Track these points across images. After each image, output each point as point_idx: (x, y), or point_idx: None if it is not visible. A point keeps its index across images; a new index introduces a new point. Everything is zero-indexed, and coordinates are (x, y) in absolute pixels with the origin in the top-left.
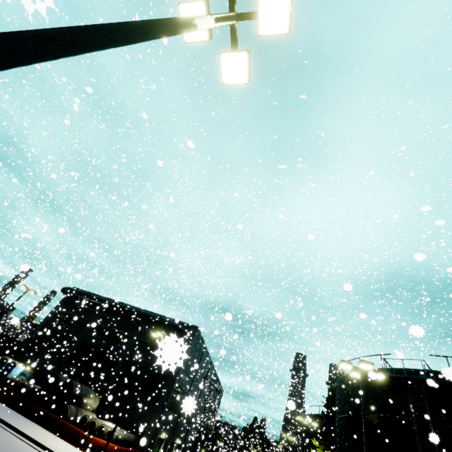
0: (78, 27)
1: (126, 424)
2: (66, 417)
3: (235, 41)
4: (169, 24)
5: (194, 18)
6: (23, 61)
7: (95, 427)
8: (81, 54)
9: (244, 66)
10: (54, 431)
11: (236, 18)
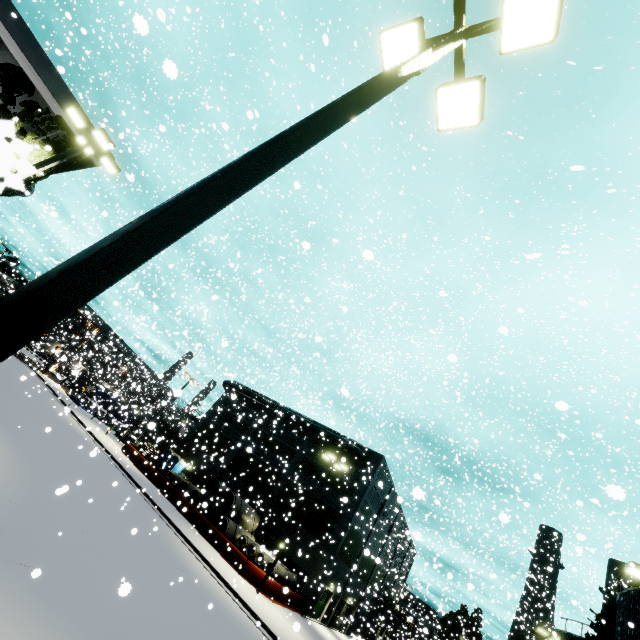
0: (276, 144)
1: (287, 560)
2: (225, 531)
3: (461, 67)
4: (370, 92)
5: (403, 68)
6: (230, 199)
7: (254, 553)
8: (277, 170)
9: (474, 101)
10: (213, 543)
11: (465, 35)
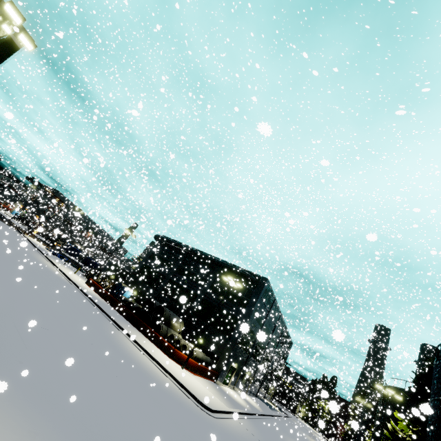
0: None
1: (204, 349)
2: (160, 332)
3: None
4: None
5: None
6: None
7: (180, 344)
8: None
9: None
10: (151, 339)
11: None
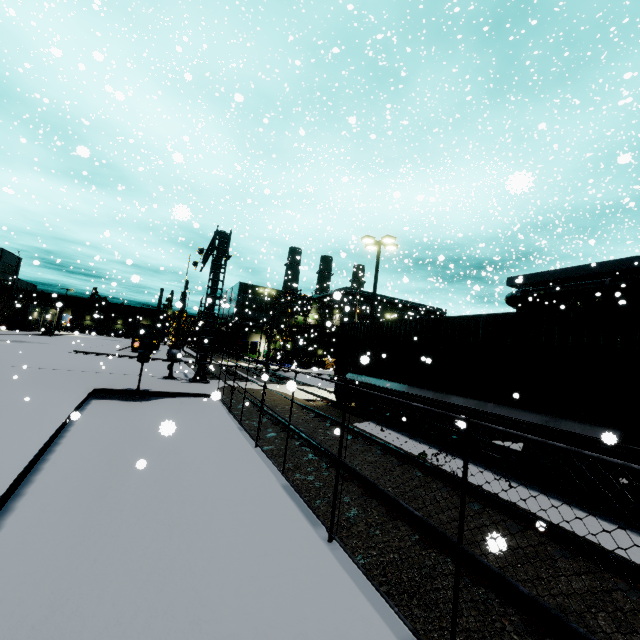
0: None
1: None
2: None
3: None
4: None
5: None
6: None
7: None
8: None
9: None
10: None
11: None
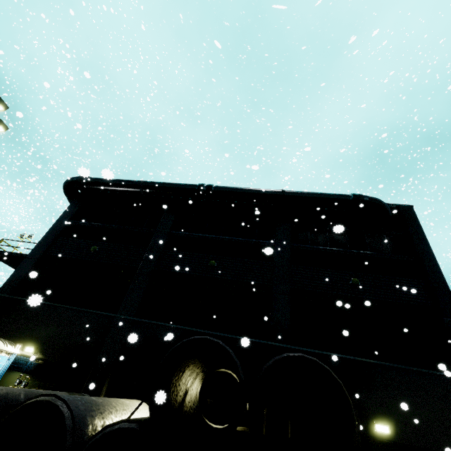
0: None
1: None
2: None
3: None
4: None
5: None
6: None
7: None
8: None
9: None
10: None
11: None
